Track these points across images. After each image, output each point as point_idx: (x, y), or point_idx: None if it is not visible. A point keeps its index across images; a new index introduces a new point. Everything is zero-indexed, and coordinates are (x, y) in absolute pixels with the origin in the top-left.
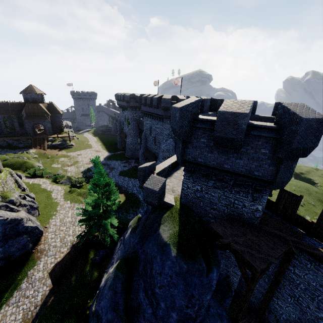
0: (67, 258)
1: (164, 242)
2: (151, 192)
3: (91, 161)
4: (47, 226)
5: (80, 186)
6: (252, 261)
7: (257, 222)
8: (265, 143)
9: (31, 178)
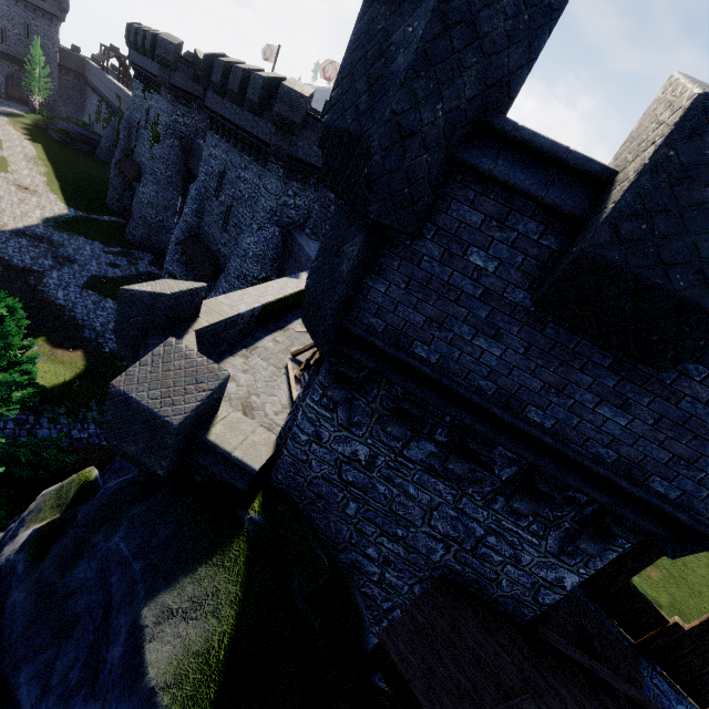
0: None
1: (146, 687)
2: (143, 421)
3: None
4: None
5: None
6: None
7: (532, 616)
8: None
9: None
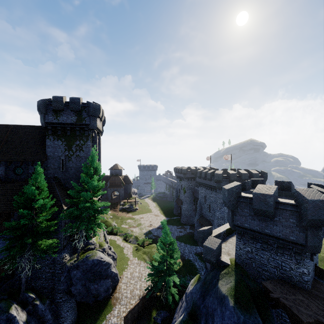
0: (136, 309)
1: (222, 294)
2: (209, 250)
3: (162, 222)
4: (121, 277)
5: (144, 246)
6: (298, 314)
7: (307, 287)
8: (291, 215)
9: (109, 235)
